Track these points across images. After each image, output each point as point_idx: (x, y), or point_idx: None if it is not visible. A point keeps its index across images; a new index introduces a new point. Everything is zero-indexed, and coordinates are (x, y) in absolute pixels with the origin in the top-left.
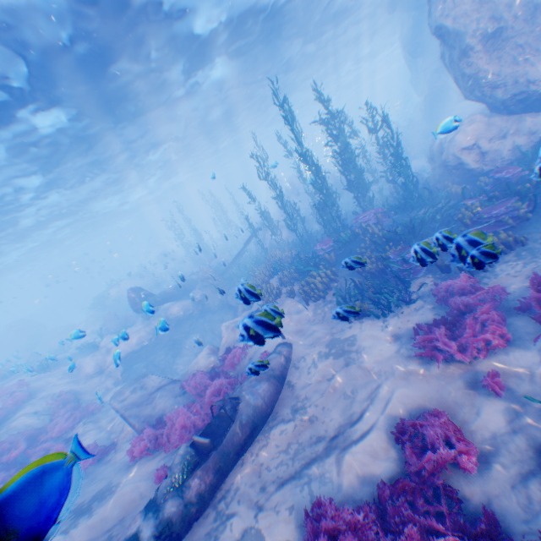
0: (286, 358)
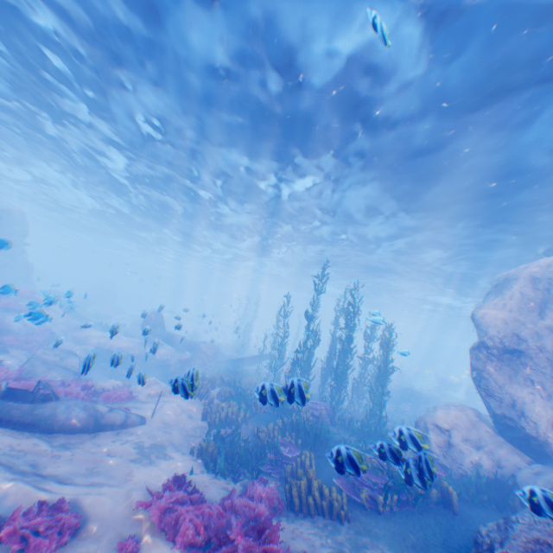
0: (125, 423)
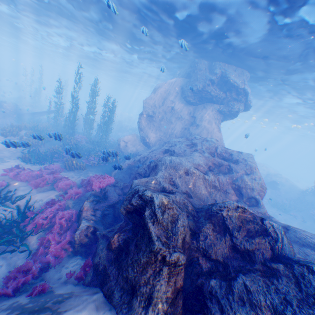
0: None
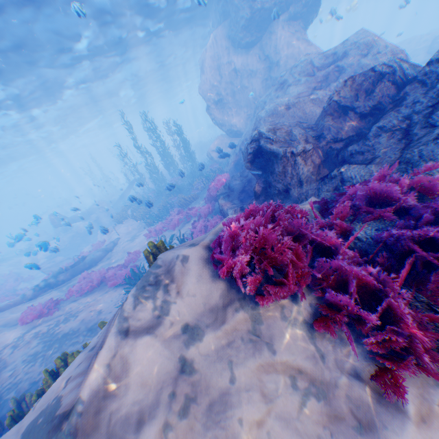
0: (115, 243)
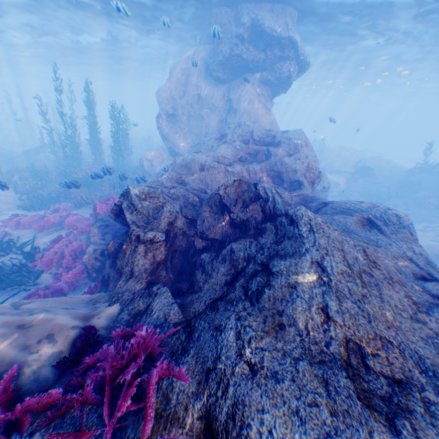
0: None
